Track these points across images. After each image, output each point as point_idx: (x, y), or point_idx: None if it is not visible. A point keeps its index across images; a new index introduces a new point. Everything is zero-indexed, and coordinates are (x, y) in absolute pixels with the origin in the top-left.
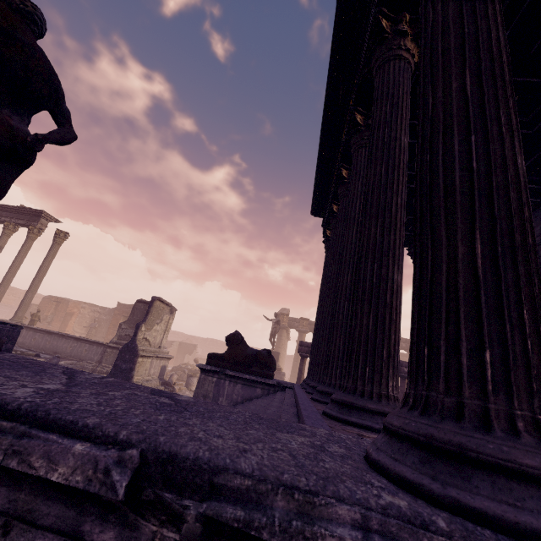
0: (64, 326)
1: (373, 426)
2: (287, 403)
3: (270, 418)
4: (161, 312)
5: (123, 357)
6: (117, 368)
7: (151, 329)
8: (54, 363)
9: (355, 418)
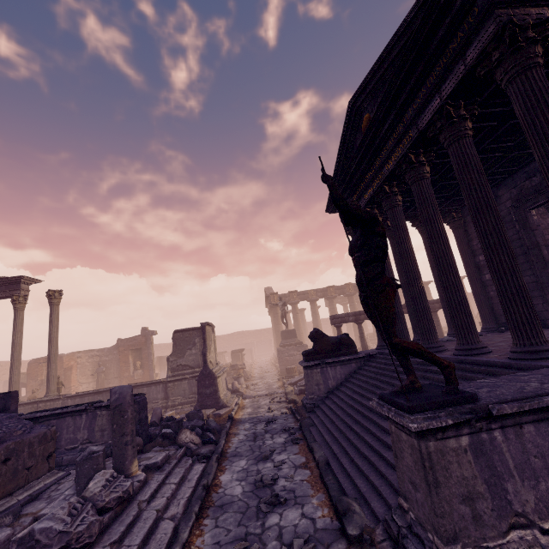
0: (68, 383)
1: None
2: None
3: None
4: (209, 334)
5: (204, 384)
6: (203, 395)
7: (210, 352)
8: (159, 412)
9: (543, 356)
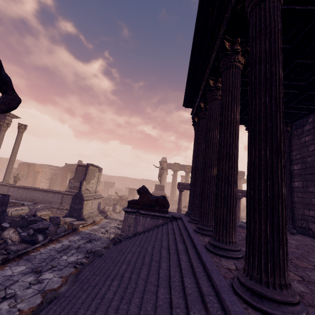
0: (35, 179)
1: None
2: (192, 253)
3: None
4: (94, 172)
5: (75, 201)
6: (72, 208)
7: (89, 183)
8: (34, 211)
9: (267, 308)
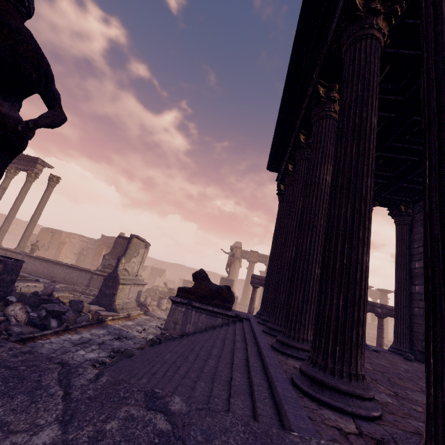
0: (58, 253)
1: (345, 409)
2: (251, 350)
3: (263, 431)
4: (138, 247)
5: (107, 284)
6: (102, 293)
7: (130, 261)
8: (51, 289)
9: (327, 398)
